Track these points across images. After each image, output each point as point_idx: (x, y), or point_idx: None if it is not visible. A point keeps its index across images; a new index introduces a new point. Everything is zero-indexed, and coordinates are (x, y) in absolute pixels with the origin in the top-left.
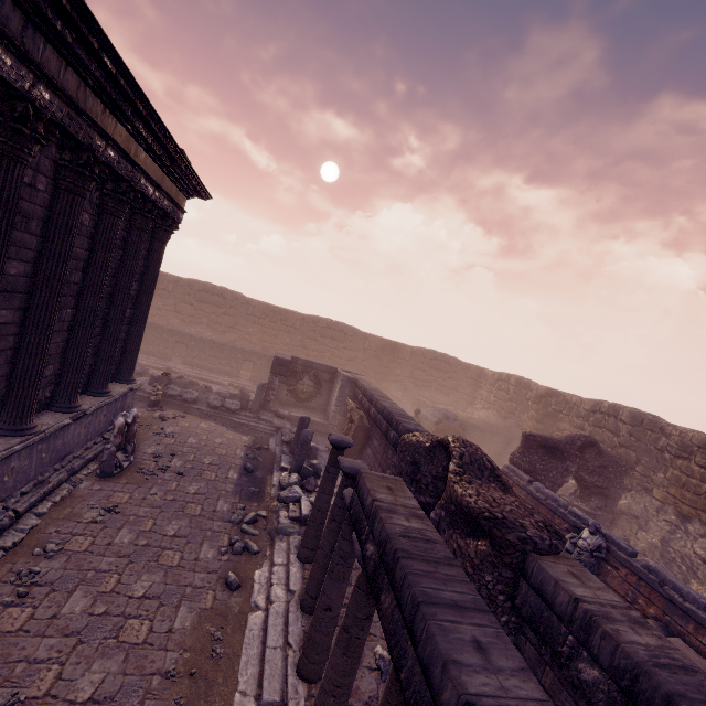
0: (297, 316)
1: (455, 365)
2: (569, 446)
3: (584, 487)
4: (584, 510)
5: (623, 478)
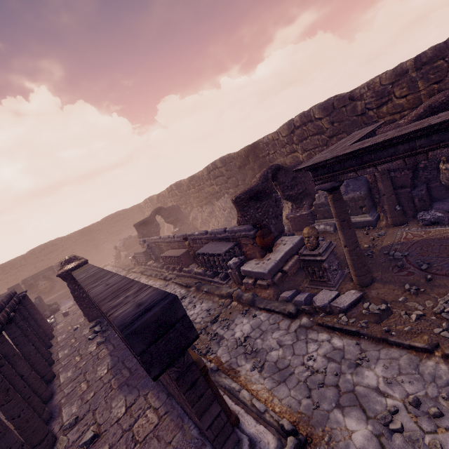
0: (18, 259)
1: (125, 213)
2: (149, 217)
3: (172, 224)
4: (177, 231)
5: (180, 210)
